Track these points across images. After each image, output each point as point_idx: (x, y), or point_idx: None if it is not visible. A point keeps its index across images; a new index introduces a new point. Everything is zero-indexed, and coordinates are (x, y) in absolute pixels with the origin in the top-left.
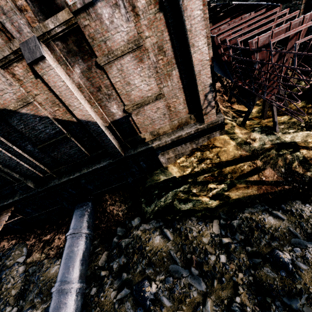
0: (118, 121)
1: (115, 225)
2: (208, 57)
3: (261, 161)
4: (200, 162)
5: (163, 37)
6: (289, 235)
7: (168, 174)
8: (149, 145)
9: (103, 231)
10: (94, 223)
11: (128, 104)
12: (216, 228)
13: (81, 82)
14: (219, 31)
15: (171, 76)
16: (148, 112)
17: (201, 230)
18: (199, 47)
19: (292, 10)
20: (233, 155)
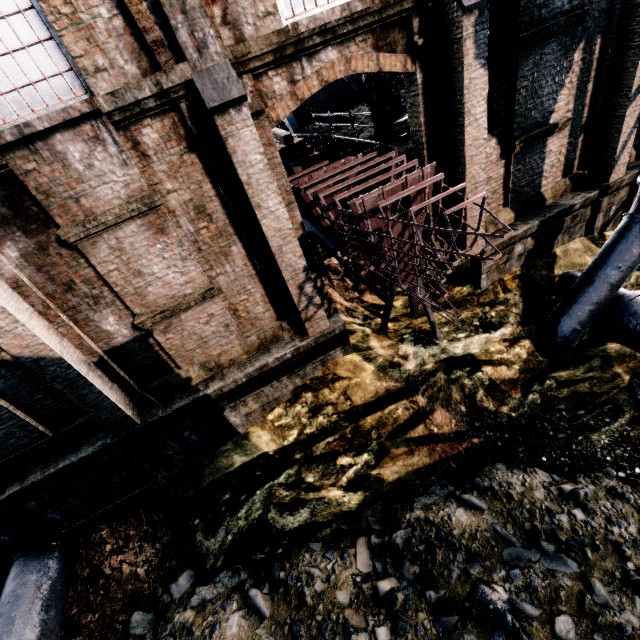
0: (123, 349)
1: (126, 608)
2: (291, 225)
3: (424, 397)
4: (315, 412)
5: (203, 191)
6: (497, 542)
7: (251, 449)
8: (200, 391)
9: (90, 636)
10: (65, 617)
11: (142, 312)
12: (363, 560)
13: (22, 276)
14: (310, 181)
15: (230, 255)
16: (192, 324)
17: (332, 573)
18: (271, 209)
19: (414, 156)
20: (375, 390)
